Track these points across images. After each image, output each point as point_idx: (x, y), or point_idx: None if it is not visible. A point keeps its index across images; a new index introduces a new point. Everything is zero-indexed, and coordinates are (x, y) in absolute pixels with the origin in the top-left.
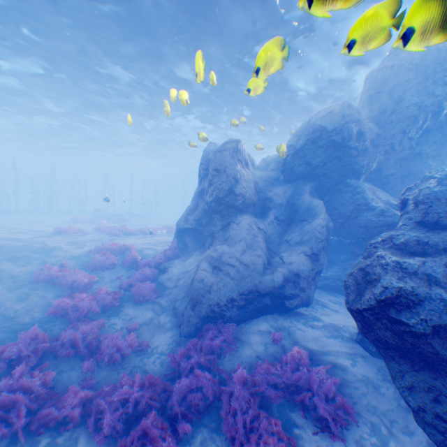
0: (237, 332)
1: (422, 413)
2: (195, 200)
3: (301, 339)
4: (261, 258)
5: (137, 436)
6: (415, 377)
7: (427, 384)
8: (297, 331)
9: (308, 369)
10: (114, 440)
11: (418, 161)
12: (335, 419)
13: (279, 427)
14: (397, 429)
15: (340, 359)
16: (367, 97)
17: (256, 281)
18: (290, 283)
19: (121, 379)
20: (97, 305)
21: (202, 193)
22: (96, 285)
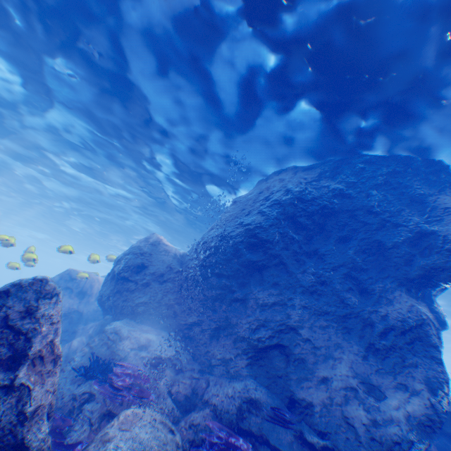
0: None
1: None
2: None
3: None
4: None
5: None
6: None
7: None
8: None
9: None
10: None
11: (243, 308)
12: None
13: None
14: None
15: None
16: None
17: None
18: None
19: None
20: None
21: None
22: None
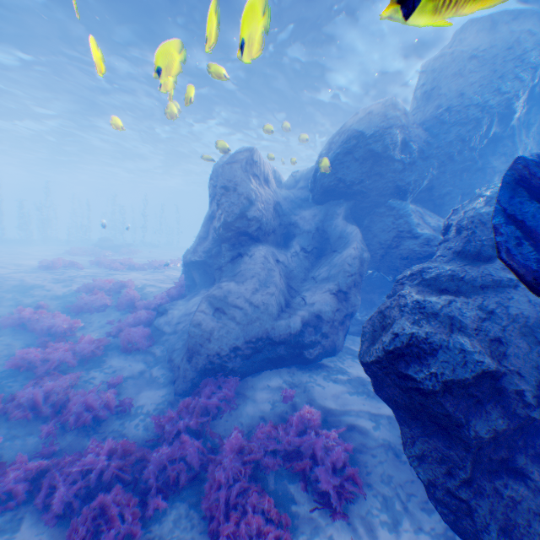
0: (242, 388)
1: (432, 488)
2: (205, 226)
3: (318, 396)
4: (276, 298)
5: (92, 516)
6: (428, 444)
7: (440, 453)
8: (314, 386)
9: (318, 432)
10: (68, 520)
11: (482, 178)
12: (340, 493)
13: (270, 503)
14: (413, 505)
15: (361, 420)
16: (420, 95)
17: (267, 326)
18: (311, 329)
19: (87, 446)
20: (73, 356)
21: (213, 217)
22: (80, 331)
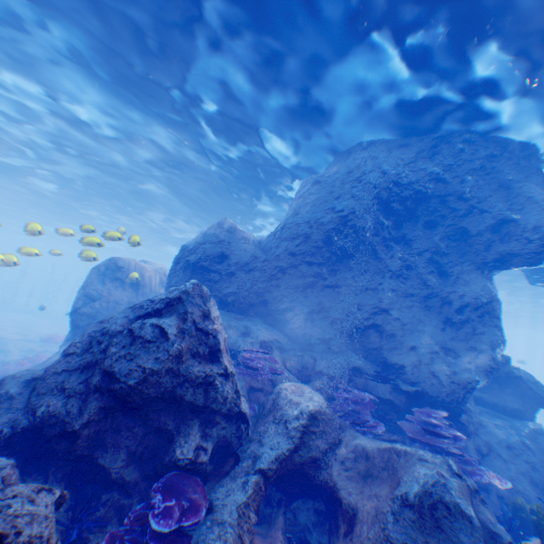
0: None
1: None
2: None
3: None
4: None
5: None
6: None
7: None
8: None
9: None
10: None
11: (335, 294)
12: None
13: None
14: None
15: None
16: None
17: None
18: None
19: None
20: None
21: None
22: None
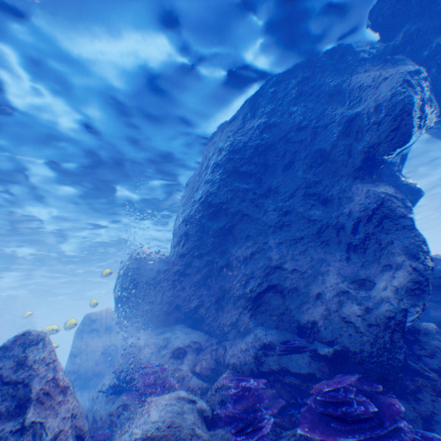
0: None
1: None
2: None
3: None
4: None
5: None
6: None
7: None
8: None
9: None
10: None
11: (230, 272)
12: None
13: None
14: None
15: None
16: None
17: None
18: None
19: None
20: None
21: None
22: None
